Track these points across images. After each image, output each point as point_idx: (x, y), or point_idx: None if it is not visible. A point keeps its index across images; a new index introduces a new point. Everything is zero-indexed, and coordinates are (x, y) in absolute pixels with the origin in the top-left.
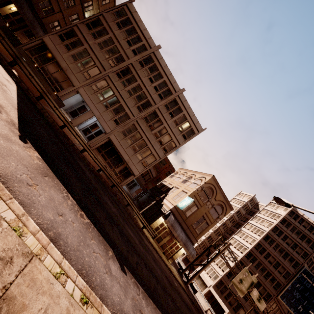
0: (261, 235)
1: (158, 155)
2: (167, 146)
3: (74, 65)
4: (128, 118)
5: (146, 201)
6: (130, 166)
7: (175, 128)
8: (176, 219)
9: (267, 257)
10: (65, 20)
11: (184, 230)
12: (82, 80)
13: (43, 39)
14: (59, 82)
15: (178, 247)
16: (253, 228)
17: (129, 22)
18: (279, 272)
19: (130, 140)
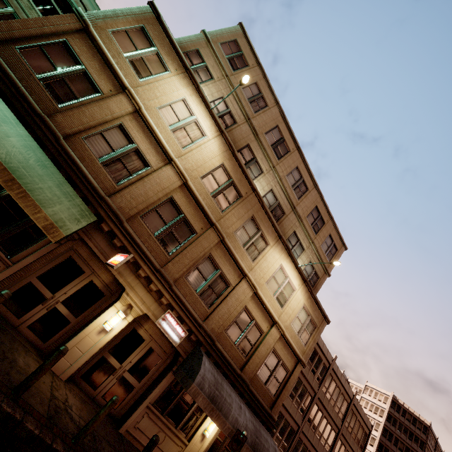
0: (374, 444)
1: None
2: None
3: None
4: None
5: None
6: None
7: (354, 443)
8: None
9: None
10: None
11: None
12: None
13: None
14: None
15: None
16: None
17: None
18: None
19: None
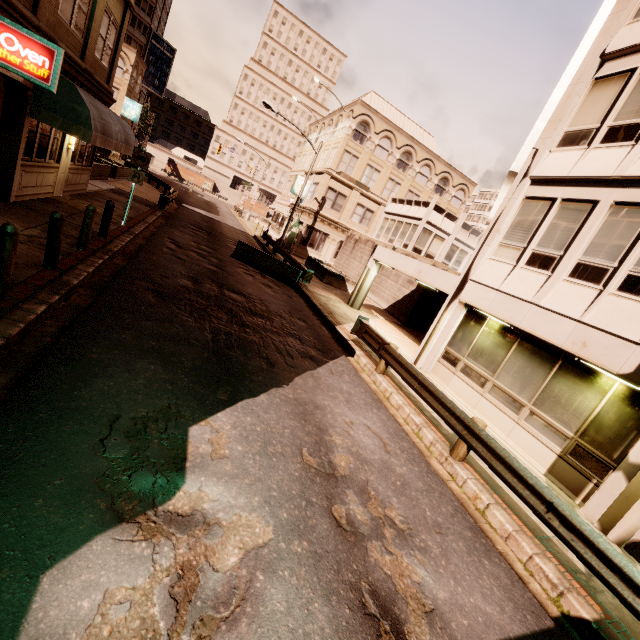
0: None
1: None
2: None
3: None
4: None
5: None
6: None
7: None
8: None
9: None
10: None
11: None
12: None
13: None
14: None
15: None
16: None
17: None
18: None
19: None
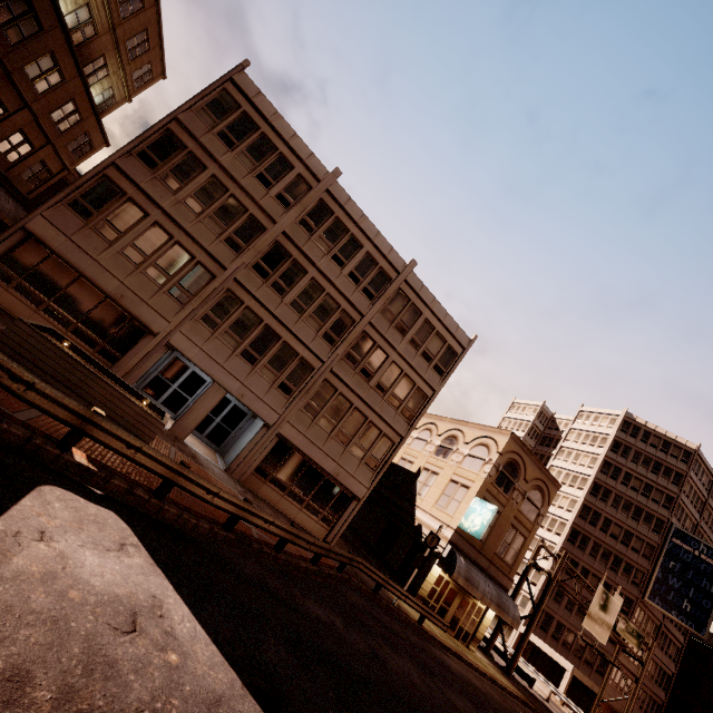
0: (584, 486)
1: (395, 432)
2: (409, 405)
3: (139, 276)
4: (310, 370)
5: (366, 516)
6: (343, 481)
7: (416, 357)
8: (465, 556)
9: (606, 528)
10: (41, 125)
11: (484, 571)
12: (171, 312)
13: (29, 229)
14: (110, 334)
15: (481, 609)
16: (564, 475)
17: (251, 125)
18: (635, 550)
19: (328, 419)
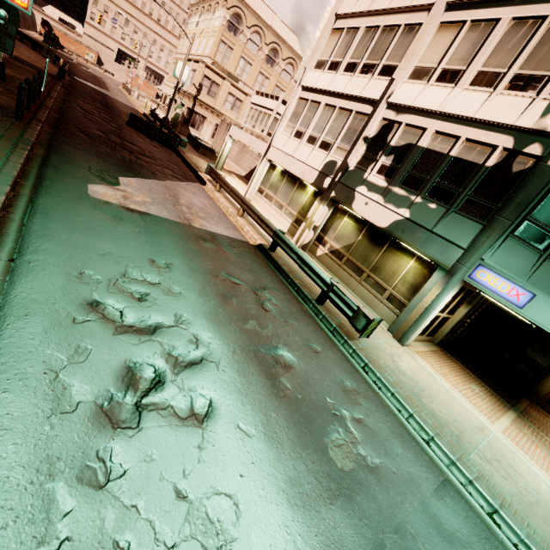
0: None
1: None
2: None
3: None
4: None
5: None
6: None
7: None
8: None
9: None
10: None
11: None
12: None
13: None
14: None
15: None
16: None
17: None
18: None
19: None
